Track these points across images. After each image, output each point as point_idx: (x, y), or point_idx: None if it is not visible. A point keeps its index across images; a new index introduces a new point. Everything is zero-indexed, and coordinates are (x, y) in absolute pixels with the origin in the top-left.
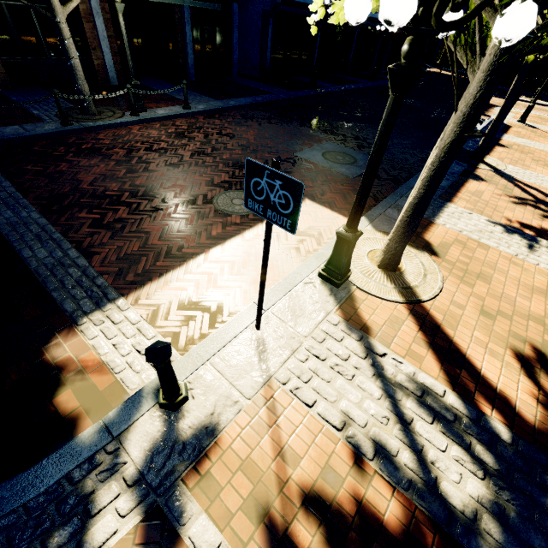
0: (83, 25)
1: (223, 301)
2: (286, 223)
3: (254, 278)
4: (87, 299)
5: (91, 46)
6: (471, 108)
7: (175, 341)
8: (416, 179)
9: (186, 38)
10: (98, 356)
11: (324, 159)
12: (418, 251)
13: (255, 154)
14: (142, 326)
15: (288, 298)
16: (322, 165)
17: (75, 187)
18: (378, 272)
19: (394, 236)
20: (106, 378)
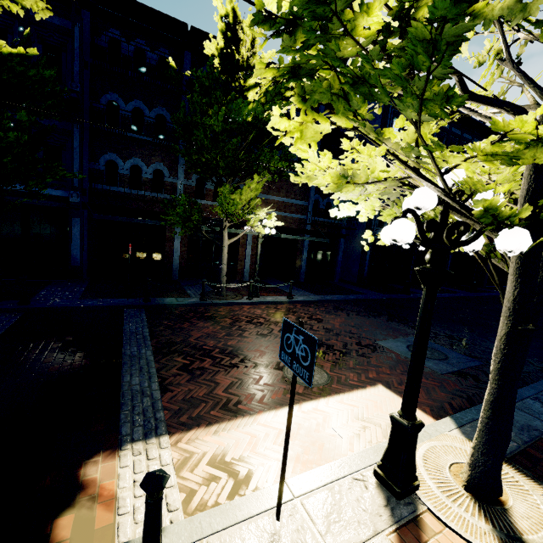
0: (239, 249)
1: (255, 471)
2: (305, 374)
3: (297, 455)
4: (142, 427)
5: (239, 259)
6: (513, 303)
7: (187, 499)
8: (531, 389)
9: (302, 257)
10: (116, 487)
11: (408, 351)
12: (536, 484)
13: (336, 336)
14: (168, 470)
15: (327, 490)
16: (405, 356)
17: (185, 339)
18: (463, 496)
19: (477, 443)
20: (107, 516)
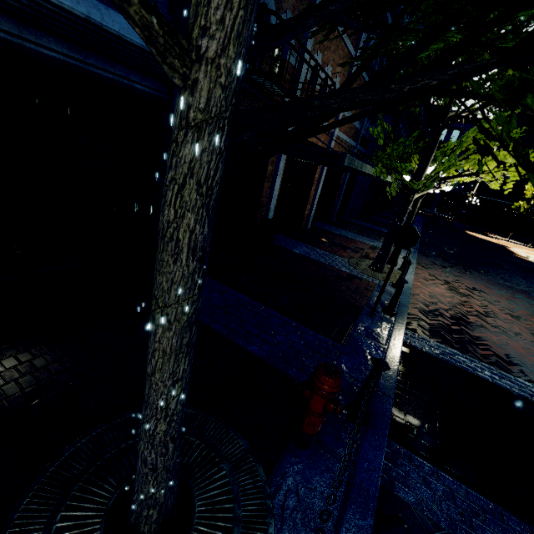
0: (311, 187)
1: None
2: None
3: None
4: None
5: (308, 202)
6: None
7: None
8: None
9: (340, 194)
10: None
11: None
12: None
13: None
14: None
15: None
16: None
17: None
18: None
19: None
20: None
